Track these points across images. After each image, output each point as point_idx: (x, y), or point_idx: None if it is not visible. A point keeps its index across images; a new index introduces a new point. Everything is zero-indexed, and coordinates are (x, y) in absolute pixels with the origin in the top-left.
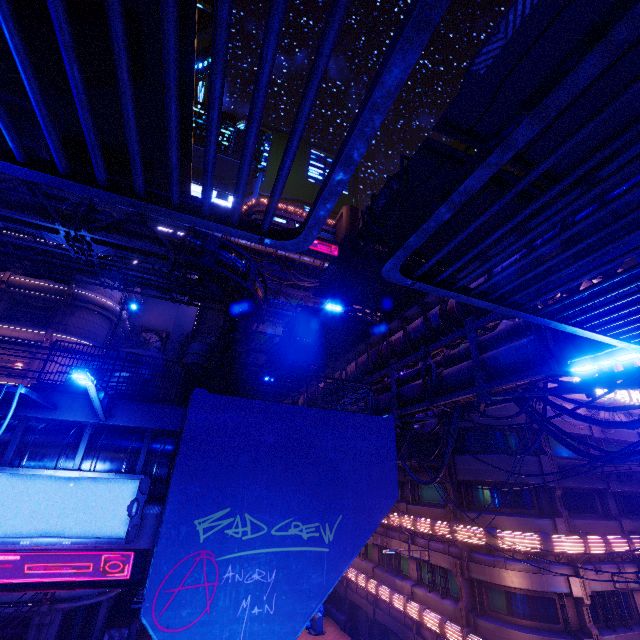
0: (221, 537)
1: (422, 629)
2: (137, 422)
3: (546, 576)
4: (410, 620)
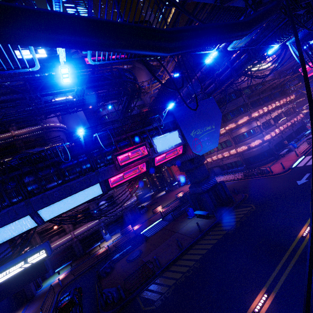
0: (196, 135)
1: (223, 159)
2: (166, 121)
3: (251, 124)
4: (219, 159)
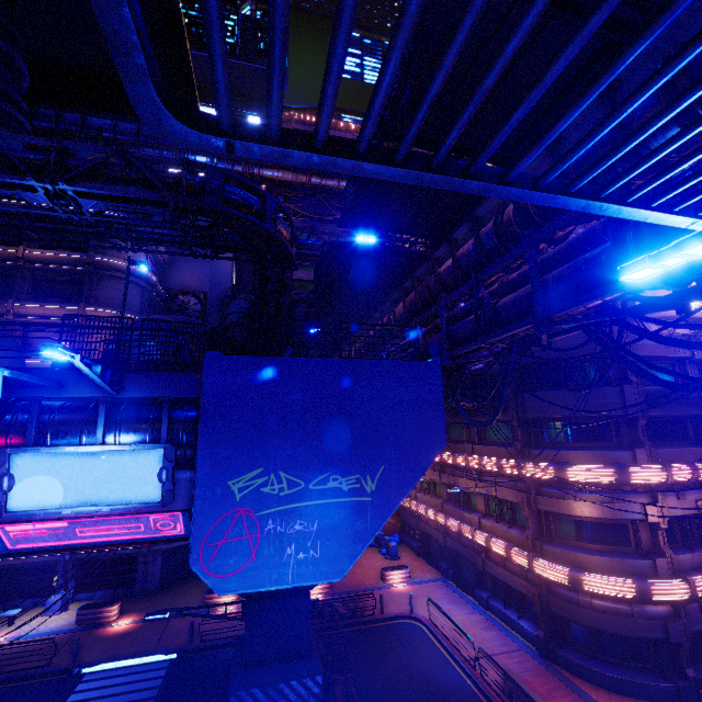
0: (257, 495)
1: (490, 553)
2: (151, 393)
3: (619, 505)
4: (478, 546)
